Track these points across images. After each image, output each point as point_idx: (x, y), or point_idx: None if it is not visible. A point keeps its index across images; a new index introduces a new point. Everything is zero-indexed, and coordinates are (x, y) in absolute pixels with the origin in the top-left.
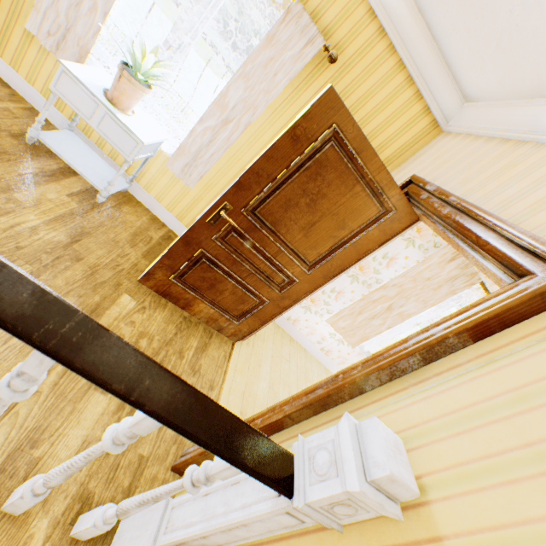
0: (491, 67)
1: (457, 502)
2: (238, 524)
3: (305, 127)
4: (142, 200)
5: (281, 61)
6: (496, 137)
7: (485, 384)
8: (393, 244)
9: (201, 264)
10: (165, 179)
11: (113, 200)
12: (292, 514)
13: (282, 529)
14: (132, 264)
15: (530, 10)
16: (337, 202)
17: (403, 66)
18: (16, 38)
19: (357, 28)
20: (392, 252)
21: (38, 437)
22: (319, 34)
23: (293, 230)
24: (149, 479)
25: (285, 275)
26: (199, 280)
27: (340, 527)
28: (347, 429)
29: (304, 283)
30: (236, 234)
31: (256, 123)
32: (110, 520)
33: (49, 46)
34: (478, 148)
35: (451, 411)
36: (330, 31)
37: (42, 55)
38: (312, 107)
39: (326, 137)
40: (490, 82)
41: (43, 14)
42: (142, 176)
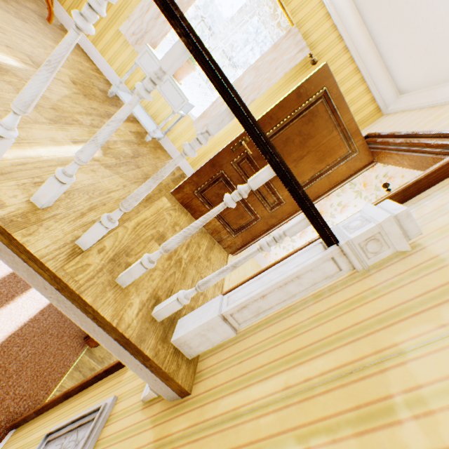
0: (420, 67)
1: (444, 240)
2: (293, 276)
3: (306, 88)
4: (168, 149)
5: (280, 61)
6: (425, 108)
7: (448, 195)
8: (346, 195)
9: (219, 182)
10: (188, 135)
11: (152, 143)
12: (334, 260)
13: (323, 281)
14: (166, 182)
15: (447, 26)
16: (320, 142)
17: (358, 71)
18: (109, 36)
19: (330, 46)
20: (344, 201)
21: (129, 252)
22: (307, 47)
23: (287, 161)
24: (190, 307)
25: (276, 198)
26: (214, 196)
27: (367, 267)
28: (370, 206)
29: (289, 205)
30: (248, 161)
31: (257, 101)
32: (189, 296)
33: (131, 41)
34: (413, 115)
35: (428, 212)
36: (313, 47)
37: (123, 48)
38: (312, 75)
39: (318, 96)
40: (418, 77)
41: (132, 22)
42: (172, 132)
